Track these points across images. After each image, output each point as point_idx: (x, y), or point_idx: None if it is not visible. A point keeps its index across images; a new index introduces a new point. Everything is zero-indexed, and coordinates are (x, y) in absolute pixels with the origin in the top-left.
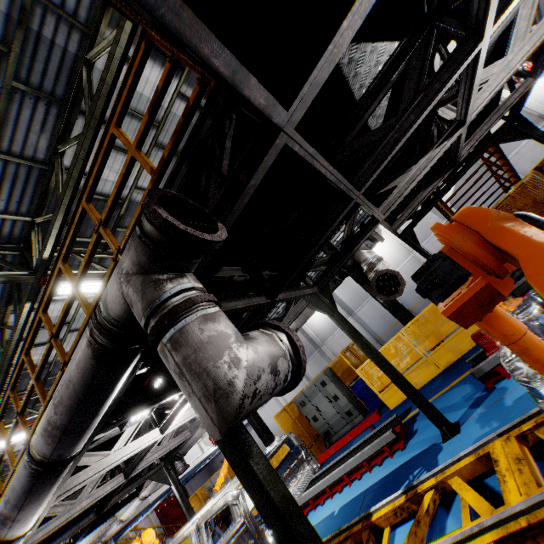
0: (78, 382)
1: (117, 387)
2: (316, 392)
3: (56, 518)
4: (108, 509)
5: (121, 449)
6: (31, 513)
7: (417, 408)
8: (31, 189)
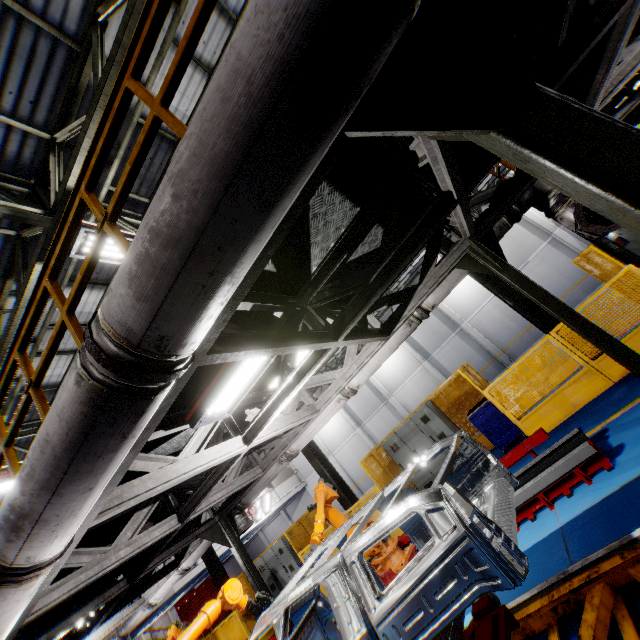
0: (263, 64)
1: (322, 144)
2: (415, 431)
3: (80, 573)
4: (137, 583)
5: (192, 456)
6: (69, 510)
7: (596, 426)
8: (52, 85)
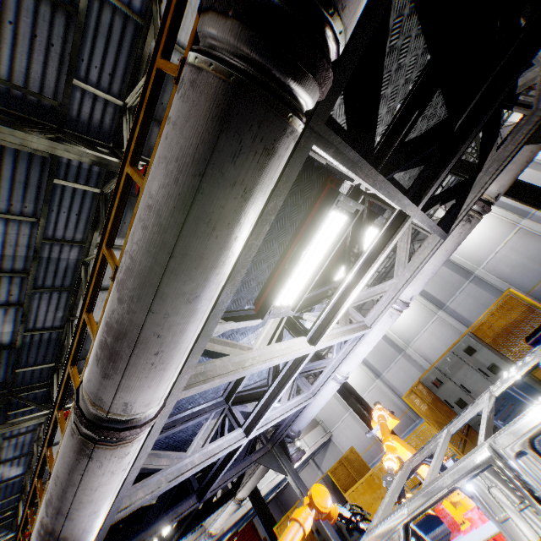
0: None
1: None
2: (459, 364)
3: (160, 475)
4: (201, 508)
5: (264, 347)
6: (170, 331)
7: None
8: (123, 58)
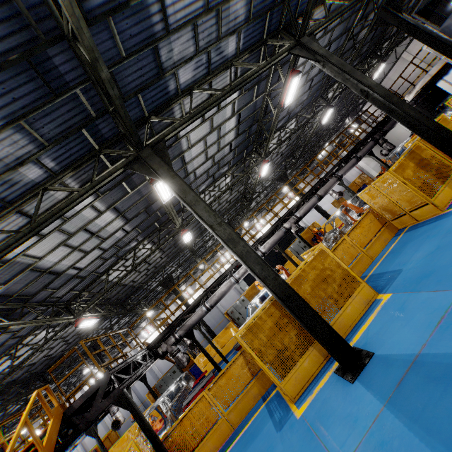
0: None
1: None
2: None
3: None
4: None
5: None
6: None
7: None
8: None
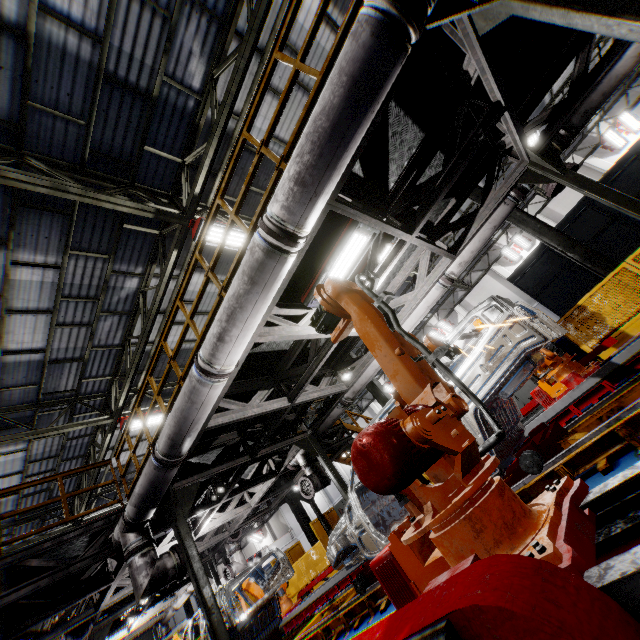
0: None
1: None
2: None
3: None
4: None
5: None
6: None
7: None
8: (73, 483)
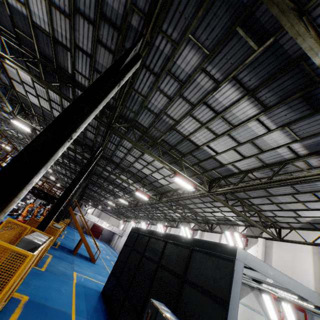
0: None
1: None
2: None
3: None
4: None
5: None
6: None
7: None
8: None
